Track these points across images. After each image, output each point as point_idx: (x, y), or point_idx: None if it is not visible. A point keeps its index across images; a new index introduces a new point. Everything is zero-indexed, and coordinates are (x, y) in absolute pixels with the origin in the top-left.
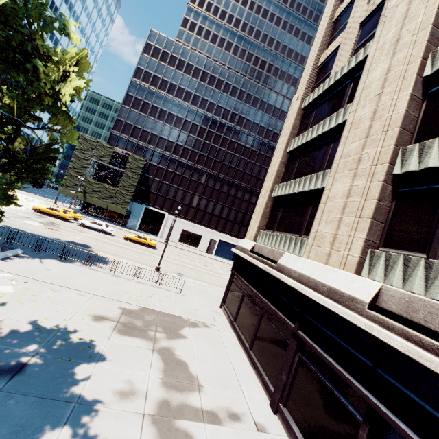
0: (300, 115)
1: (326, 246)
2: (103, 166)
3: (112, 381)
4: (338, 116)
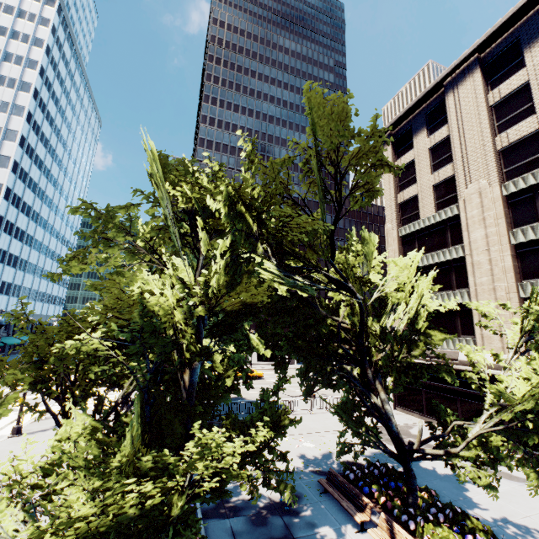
0: (400, 241)
1: (497, 343)
2: None
3: (442, 465)
4: (451, 252)
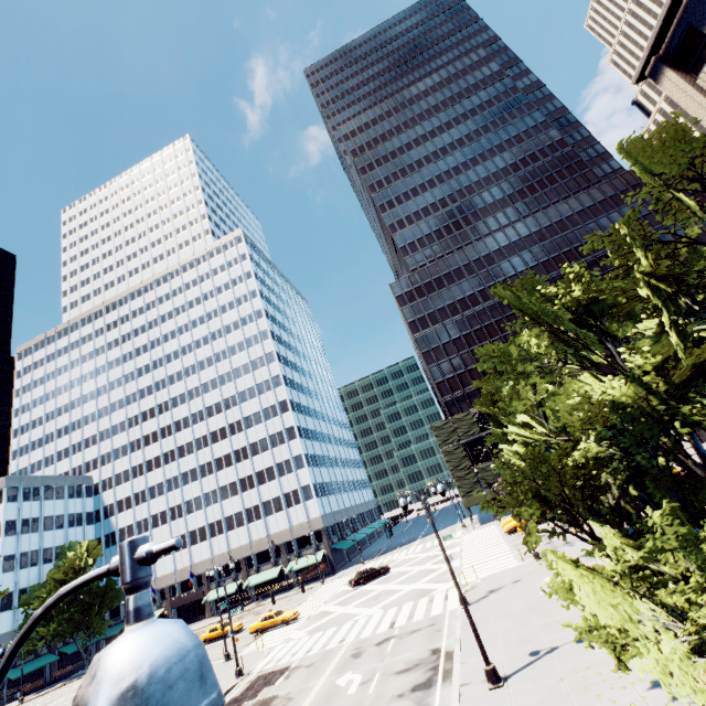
0: None
1: None
2: (469, 442)
3: None
4: None
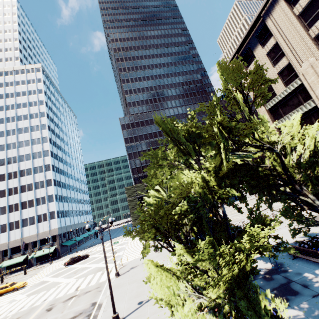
0: (268, 112)
1: None
2: (141, 197)
3: None
4: (305, 106)
